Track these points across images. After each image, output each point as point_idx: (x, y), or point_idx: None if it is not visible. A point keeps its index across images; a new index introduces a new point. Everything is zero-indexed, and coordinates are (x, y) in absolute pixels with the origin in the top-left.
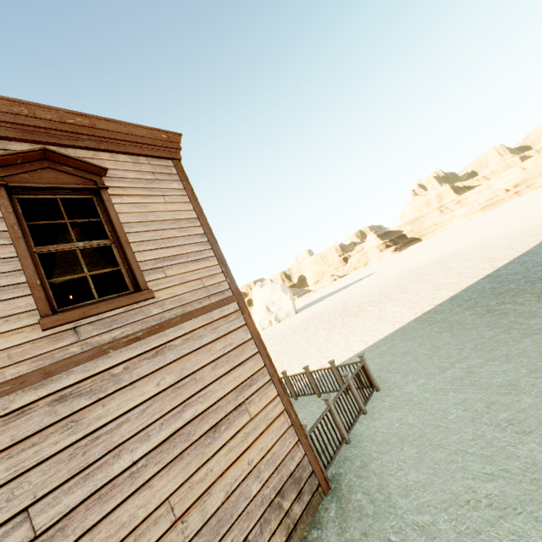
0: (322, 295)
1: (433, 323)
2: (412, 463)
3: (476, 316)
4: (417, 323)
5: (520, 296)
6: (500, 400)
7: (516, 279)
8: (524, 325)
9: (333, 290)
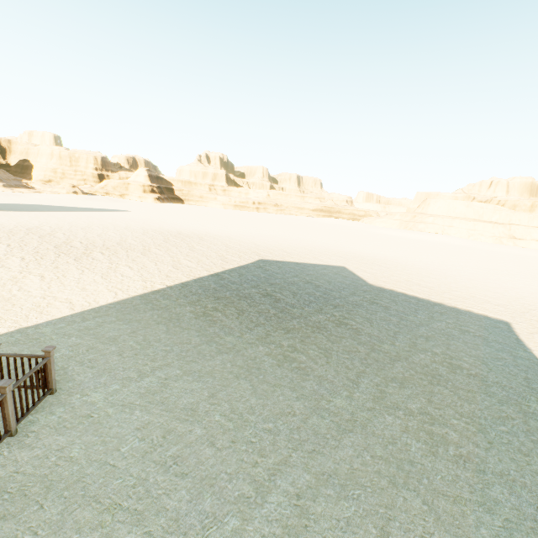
0: (47, 203)
1: (156, 309)
2: (44, 535)
3: (194, 315)
4: (141, 302)
5: (229, 308)
6: (177, 428)
7: (232, 289)
8: (222, 340)
9: (66, 204)
